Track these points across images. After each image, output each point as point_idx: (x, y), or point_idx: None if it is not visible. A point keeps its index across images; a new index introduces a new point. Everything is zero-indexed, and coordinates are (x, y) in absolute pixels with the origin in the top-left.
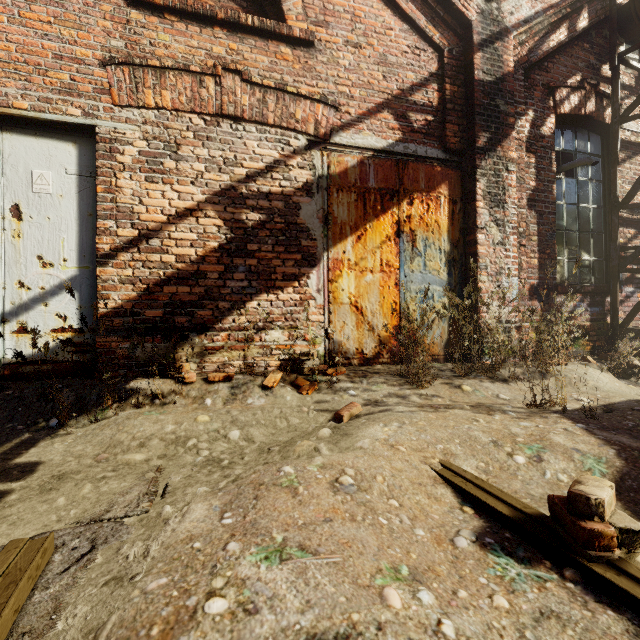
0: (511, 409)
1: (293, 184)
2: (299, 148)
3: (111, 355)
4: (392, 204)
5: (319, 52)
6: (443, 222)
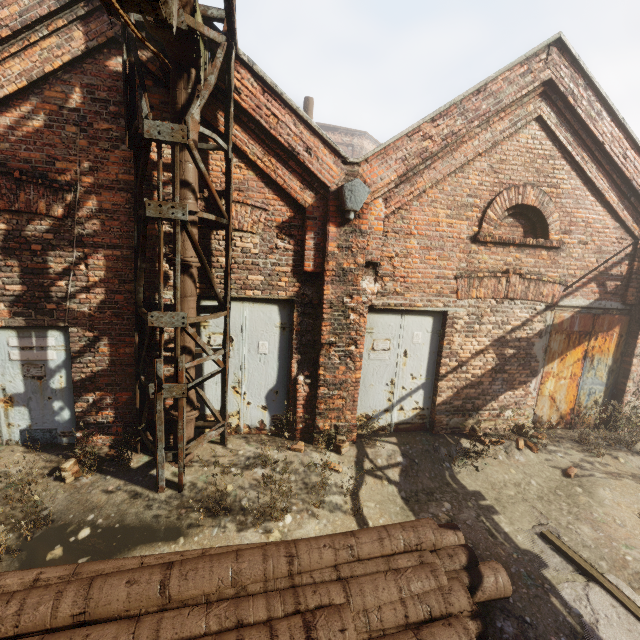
0: None
1: (533, 332)
2: (540, 311)
3: (440, 423)
4: (585, 340)
5: (562, 251)
6: (611, 348)
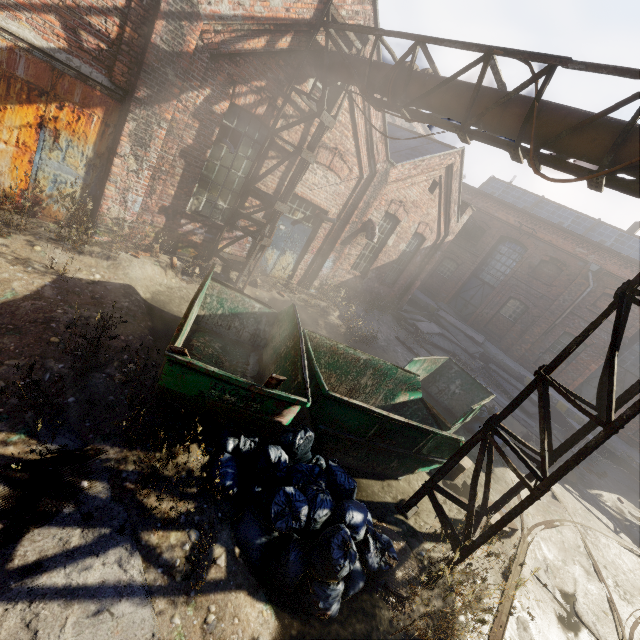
0: (38, 267)
1: None
2: None
3: None
4: (40, 100)
5: None
6: (92, 135)
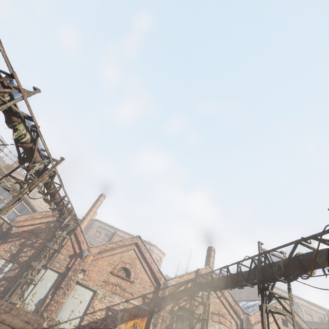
0: None
1: (119, 308)
2: (123, 301)
3: None
4: (135, 318)
5: (134, 283)
6: (143, 326)
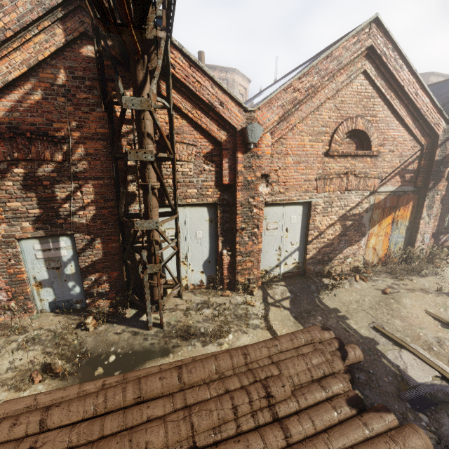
0: (432, 291)
1: (362, 209)
2: (366, 196)
3: (309, 271)
4: (393, 212)
5: (379, 157)
6: (408, 215)
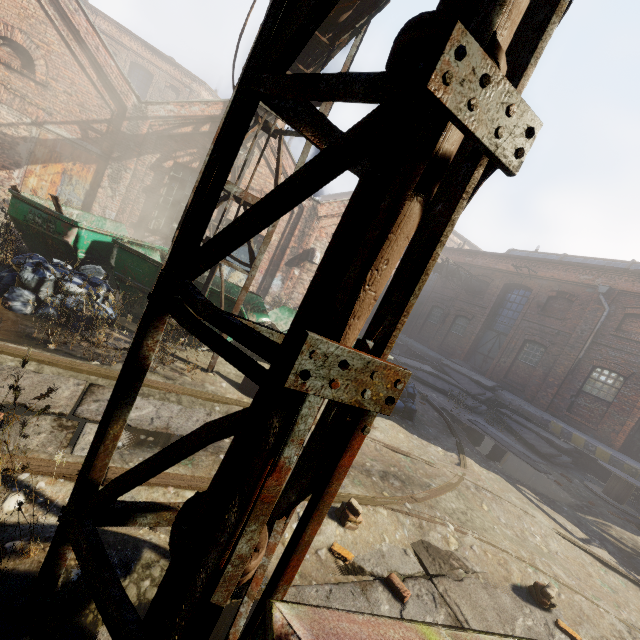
0: None
1: (19, 135)
2: (27, 123)
3: None
4: (65, 161)
5: (50, 90)
6: (90, 178)
